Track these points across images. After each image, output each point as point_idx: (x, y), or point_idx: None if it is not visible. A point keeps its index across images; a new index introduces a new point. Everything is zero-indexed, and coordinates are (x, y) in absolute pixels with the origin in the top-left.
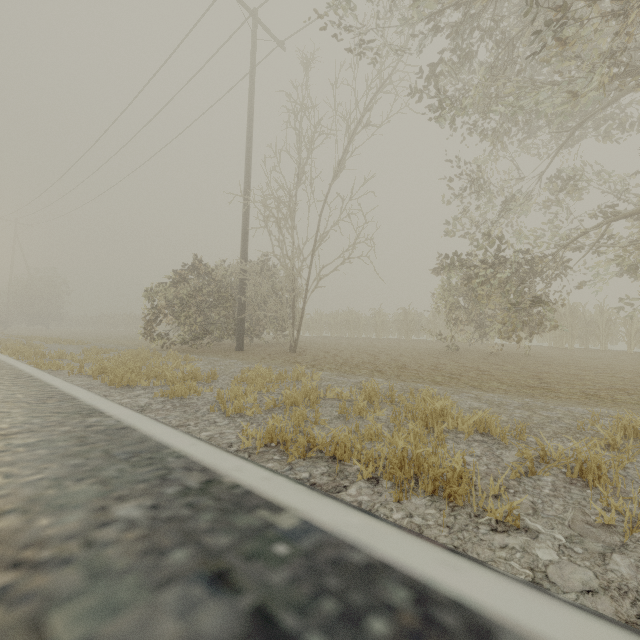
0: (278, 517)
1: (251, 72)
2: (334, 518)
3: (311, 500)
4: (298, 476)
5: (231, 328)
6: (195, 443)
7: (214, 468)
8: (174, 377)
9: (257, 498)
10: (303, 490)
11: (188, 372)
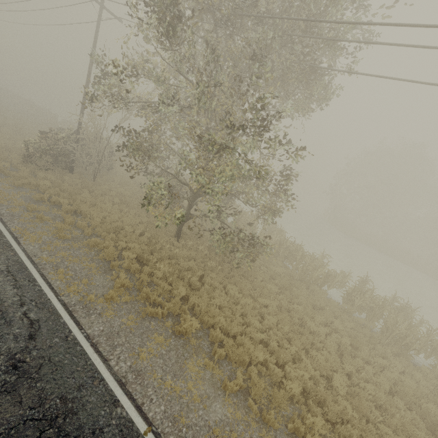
0: (5, 239)
1: (94, 39)
2: (11, 240)
3: (11, 238)
4: (16, 236)
5: (68, 167)
6: (4, 228)
7: (3, 232)
8: (16, 203)
9: (5, 237)
10: (11, 237)
11: (21, 203)
